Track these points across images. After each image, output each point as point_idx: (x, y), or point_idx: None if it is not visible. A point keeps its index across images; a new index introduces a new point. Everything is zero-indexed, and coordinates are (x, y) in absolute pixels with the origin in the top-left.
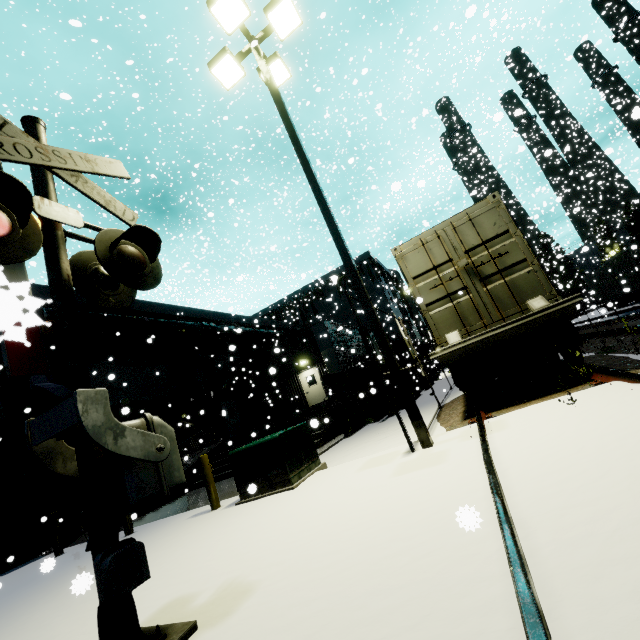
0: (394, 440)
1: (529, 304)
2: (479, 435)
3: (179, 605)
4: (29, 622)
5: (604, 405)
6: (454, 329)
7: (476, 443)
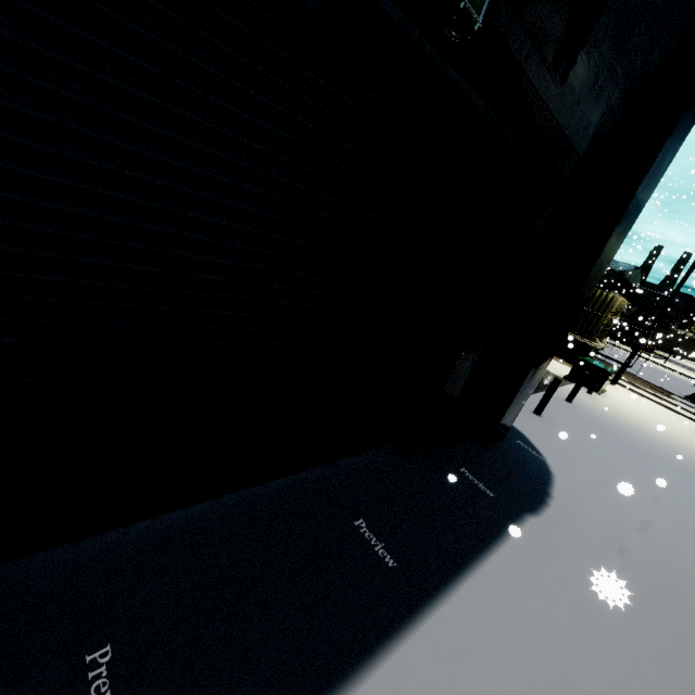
0: (555, 364)
1: (604, 341)
2: (633, 390)
3: (694, 433)
4: (687, 446)
5: (633, 387)
6: (596, 337)
7: (630, 391)
